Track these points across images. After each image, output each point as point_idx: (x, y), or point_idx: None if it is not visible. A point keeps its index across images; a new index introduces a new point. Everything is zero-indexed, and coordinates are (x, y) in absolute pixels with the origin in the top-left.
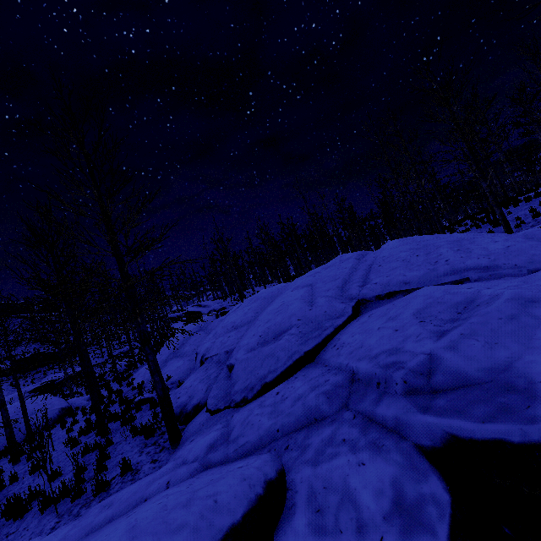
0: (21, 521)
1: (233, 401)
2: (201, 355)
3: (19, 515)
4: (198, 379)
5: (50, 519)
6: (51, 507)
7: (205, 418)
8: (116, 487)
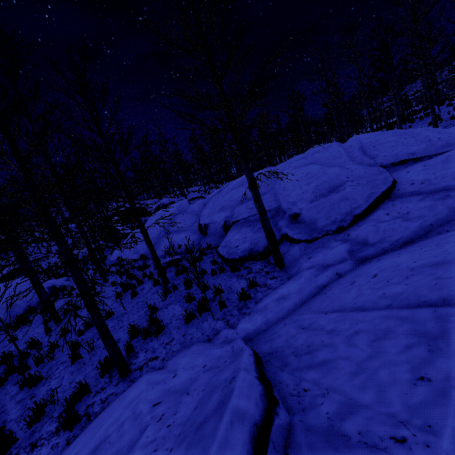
0: (167, 335)
1: (329, 230)
2: (223, 221)
3: (161, 332)
4: (248, 232)
5: (211, 323)
6: (196, 320)
7: (303, 246)
8: (258, 295)
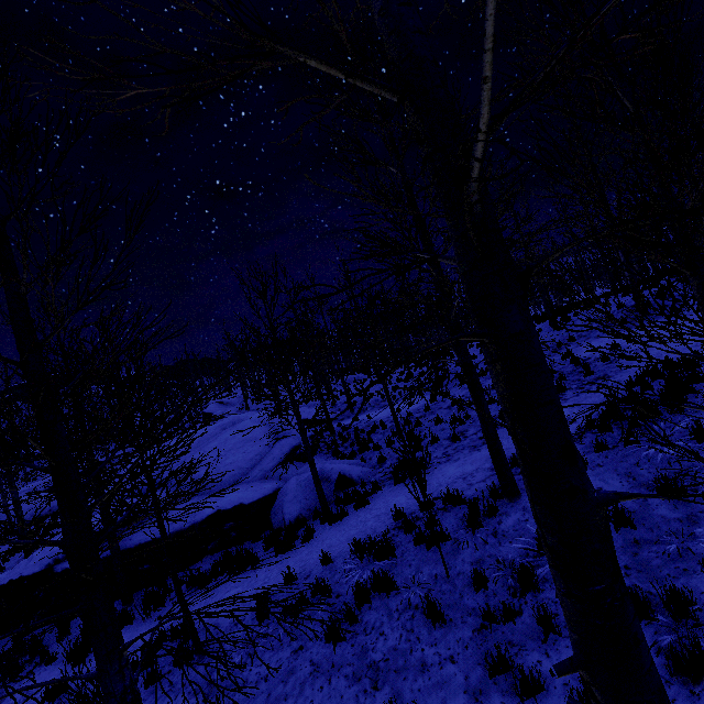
0: None
1: None
2: None
3: None
4: None
5: None
6: None
7: None
8: None
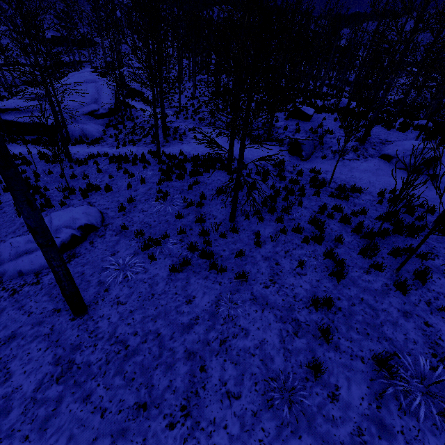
0: None
1: None
2: None
3: None
4: None
5: None
6: None
7: None
8: None
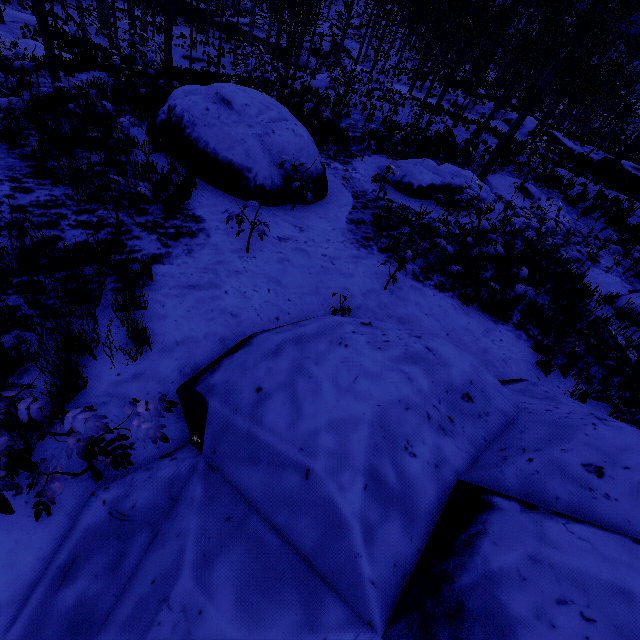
0: None
1: None
2: None
3: None
4: None
5: None
6: None
7: None
8: None
